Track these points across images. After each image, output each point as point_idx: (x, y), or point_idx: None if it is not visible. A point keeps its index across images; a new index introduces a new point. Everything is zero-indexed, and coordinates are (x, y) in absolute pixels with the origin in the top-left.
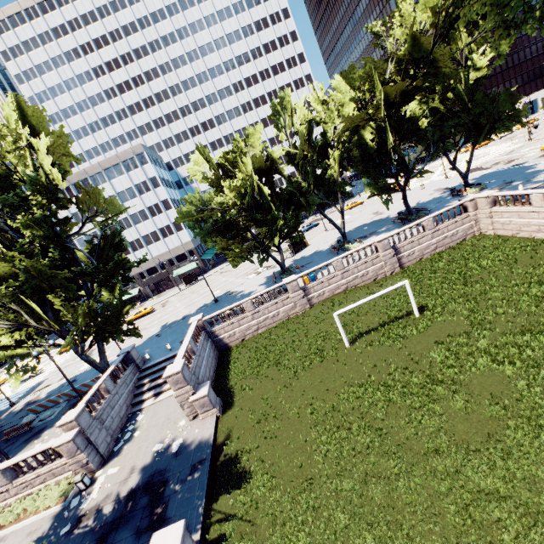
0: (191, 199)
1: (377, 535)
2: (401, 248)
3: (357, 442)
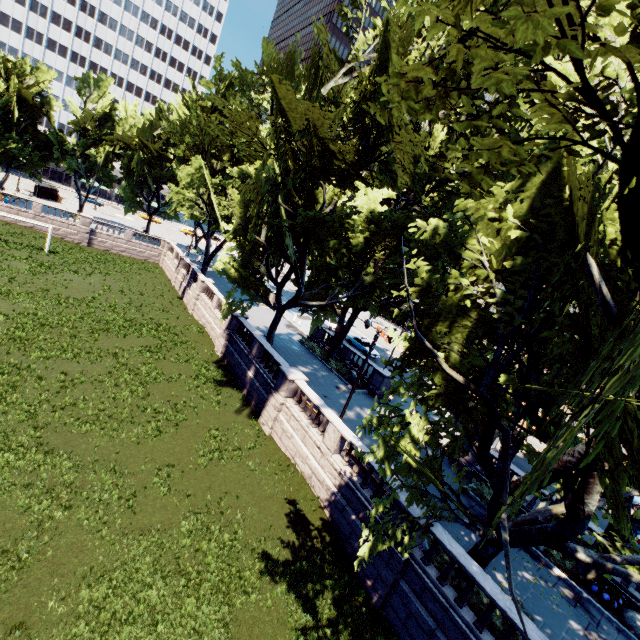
0: None
1: None
2: (99, 234)
3: None
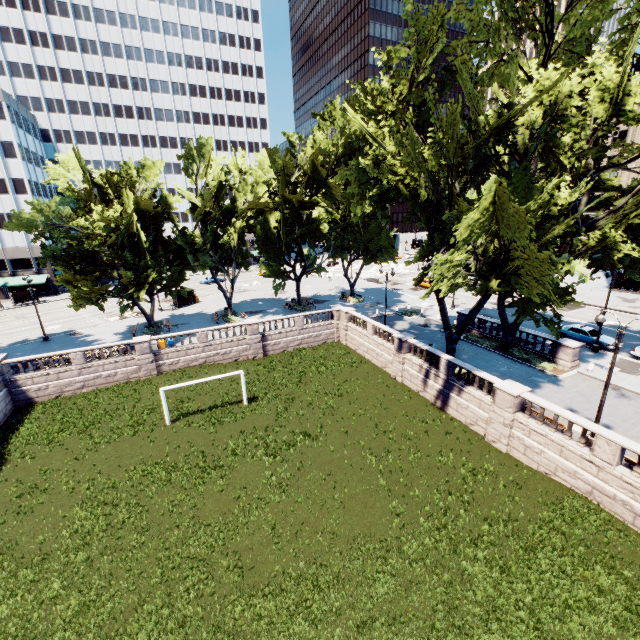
0: (41, 208)
1: (85, 600)
2: (269, 336)
3: (116, 518)
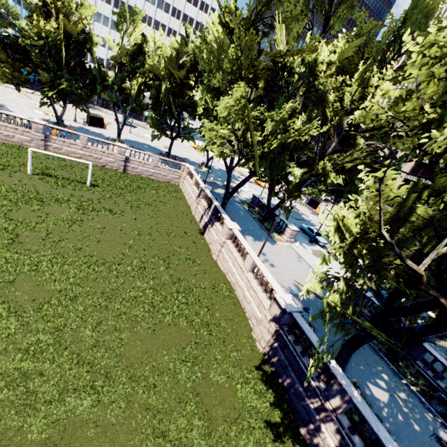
0: None
1: None
2: (132, 161)
3: None
